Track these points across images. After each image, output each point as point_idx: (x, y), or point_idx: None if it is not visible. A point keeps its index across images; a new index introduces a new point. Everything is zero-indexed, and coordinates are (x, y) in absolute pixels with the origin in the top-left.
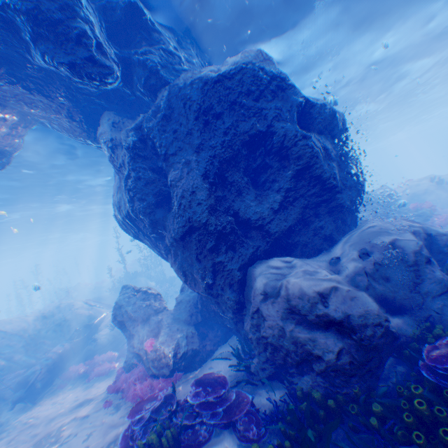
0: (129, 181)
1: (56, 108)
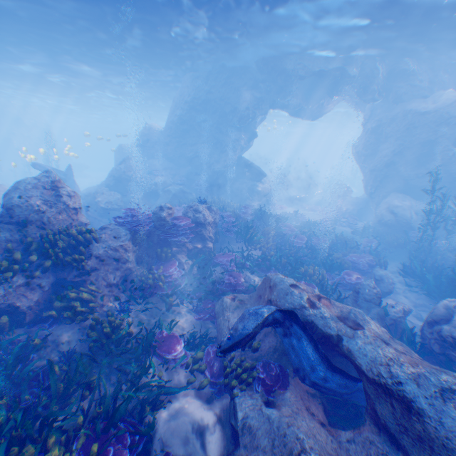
0: (364, 141)
1: (351, 102)
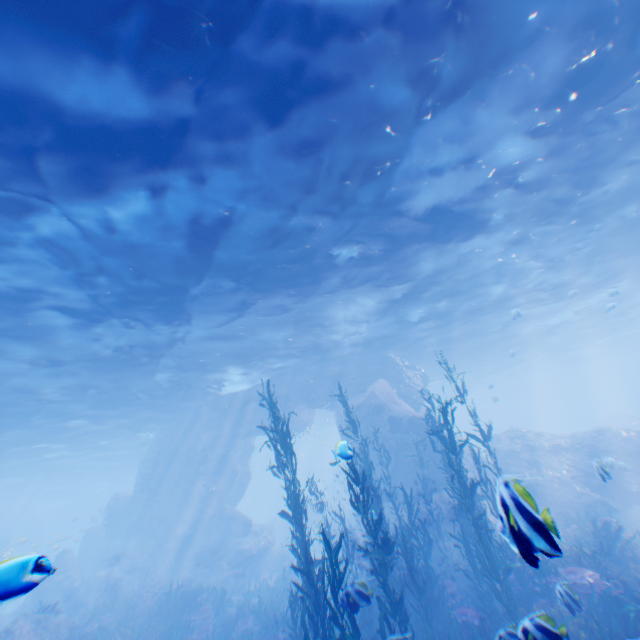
0: None
1: None
